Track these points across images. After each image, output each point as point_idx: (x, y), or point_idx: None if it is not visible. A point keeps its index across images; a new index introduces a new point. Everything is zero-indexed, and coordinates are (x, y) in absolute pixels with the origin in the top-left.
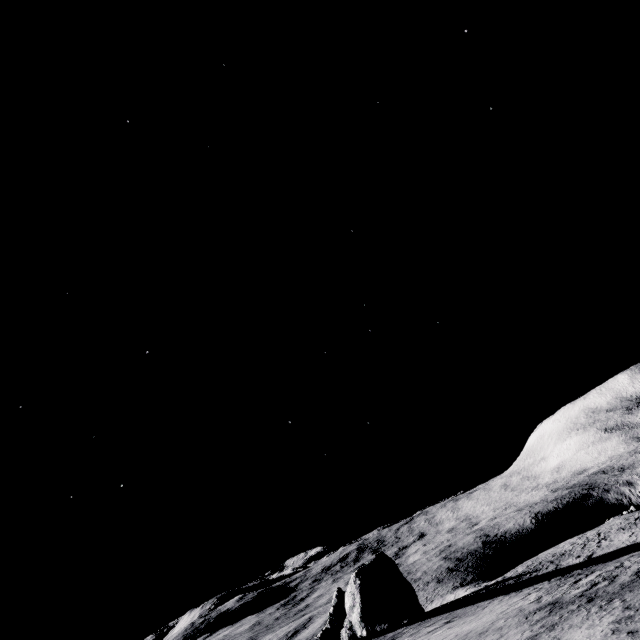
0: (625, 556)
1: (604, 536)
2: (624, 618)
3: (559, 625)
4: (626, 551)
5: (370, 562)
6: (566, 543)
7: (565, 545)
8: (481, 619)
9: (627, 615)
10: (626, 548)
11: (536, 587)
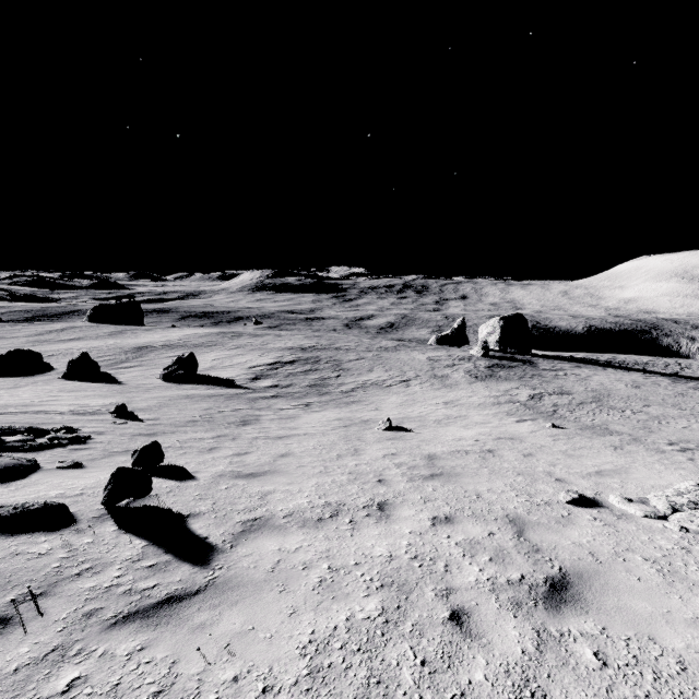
0: None
1: (686, 367)
2: None
3: None
4: None
5: (511, 316)
6: (641, 358)
7: (642, 359)
8: (627, 376)
9: None
10: None
11: (643, 374)
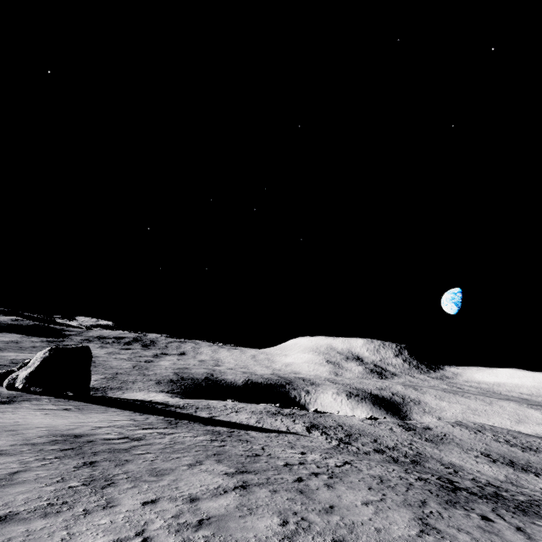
0: (216, 427)
1: (240, 411)
2: None
3: None
4: (227, 425)
5: (72, 347)
6: (225, 403)
7: (222, 404)
8: (63, 420)
9: None
10: (231, 423)
11: (150, 418)
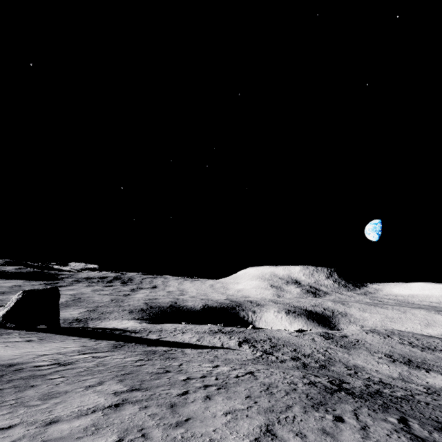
0: (157, 347)
1: (186, 331)
2: None
3: None
4: (170, 344)
5: (42, 289)
6: (178, 326)
7: (174, 326)
8: (16, 350)
9: None
10: (174, 343)
11: (101, 343)
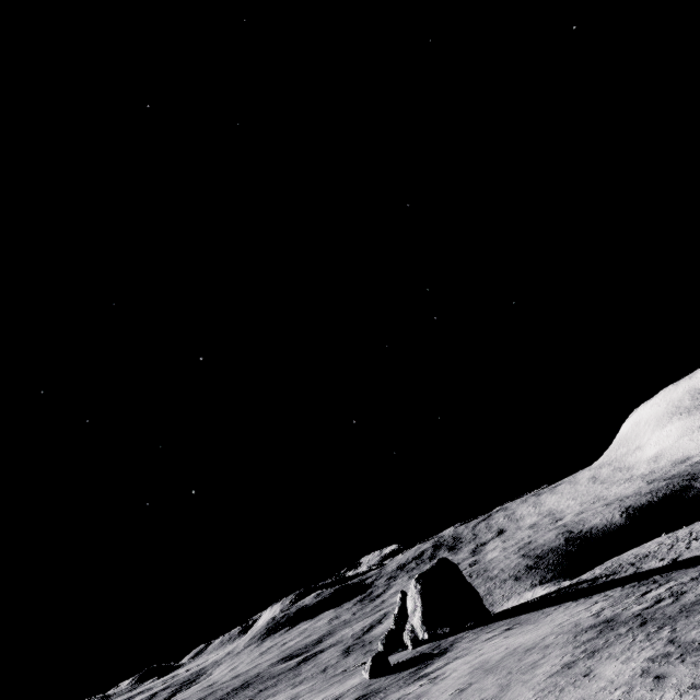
0: None
1: (696, 536)
2: (661, 655)
3: (599, 652)
4: None
5: (431, 567)
6: (653, 543)
7: (651, 545)
8: (537, 630)
9: (666, 652)
10: None
11: (607, 594)
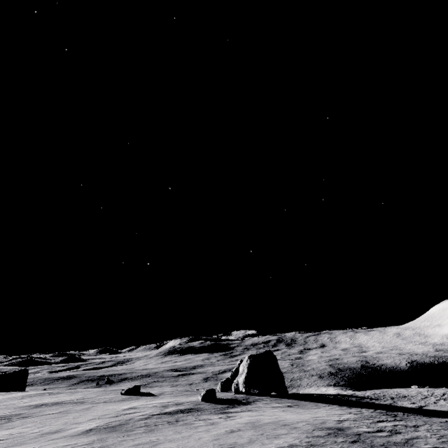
0: (444, 419)
1: (446, 397)
2: None
3: (314, 447)
4: None
5: (260, 353)
6: (415, 390)
7: (413, 391)
8: (302, 415)
9: None
10: None
11: (361, 410)
